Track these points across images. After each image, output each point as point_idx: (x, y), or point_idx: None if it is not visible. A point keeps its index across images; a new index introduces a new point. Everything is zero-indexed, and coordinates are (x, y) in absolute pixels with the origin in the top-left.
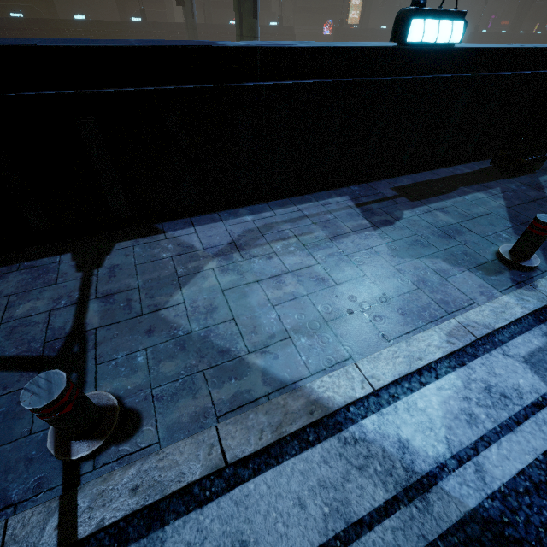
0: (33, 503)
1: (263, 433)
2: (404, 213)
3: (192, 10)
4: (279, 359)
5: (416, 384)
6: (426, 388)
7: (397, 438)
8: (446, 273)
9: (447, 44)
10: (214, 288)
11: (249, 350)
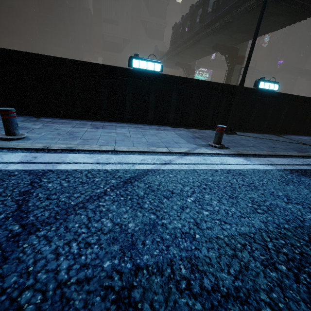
0: None
1: None
2: None
3: None
4: None
5: None
6: None
7: None
8: None
9: None
10: None
11: None
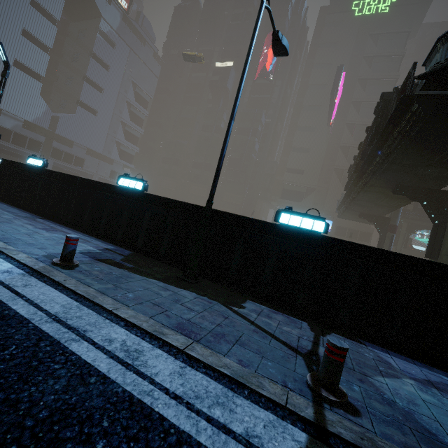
0: (299, 396)
1: None
2: None
3: None
4: None
5: None
6: None
7: None
8: None
9: None
10: (414, 394)
11: None
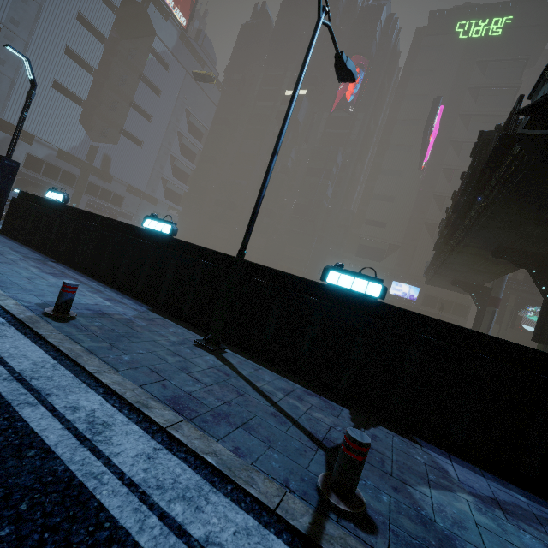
0: (299, 499)
1: None
2: None
3: None
4: None
5: None
6: None
7: None
8: None
9: None
10: (466, 514)
11: None
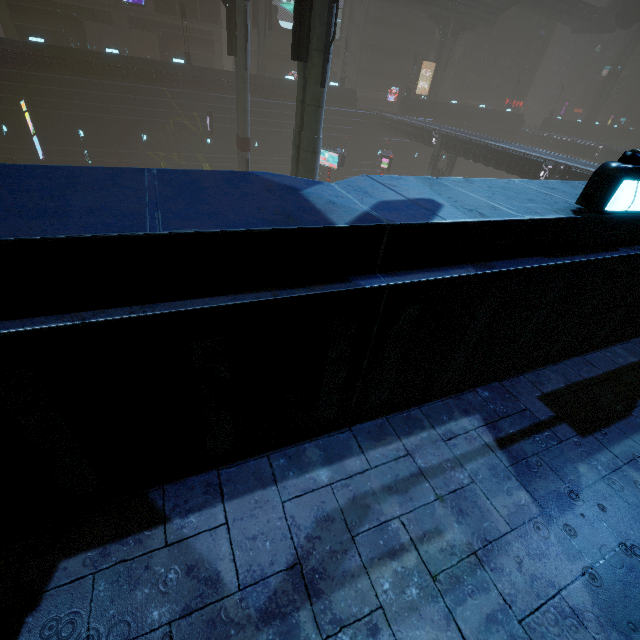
0: None
1: None
2: (581, 471)
3: (246, 62)
4: None
5: None
6: None
7: None
8: None
9: None
10: None
11: None
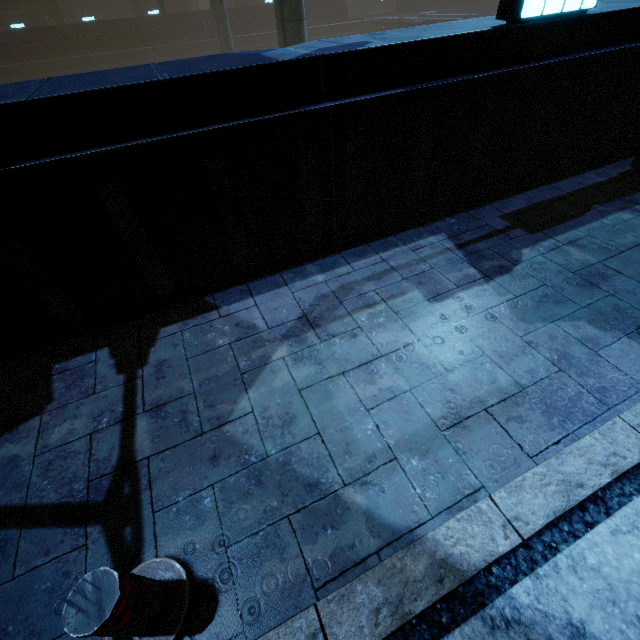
0: None
1: (380, 616)
2: (523, 253)
3: None
4: (386, 494)
5: (580, 525)
6: (595, 531)
7: (566, 619)
8: (596, 344)
9: (576, 12)
10: (289, 387)
11: (344, 482)
